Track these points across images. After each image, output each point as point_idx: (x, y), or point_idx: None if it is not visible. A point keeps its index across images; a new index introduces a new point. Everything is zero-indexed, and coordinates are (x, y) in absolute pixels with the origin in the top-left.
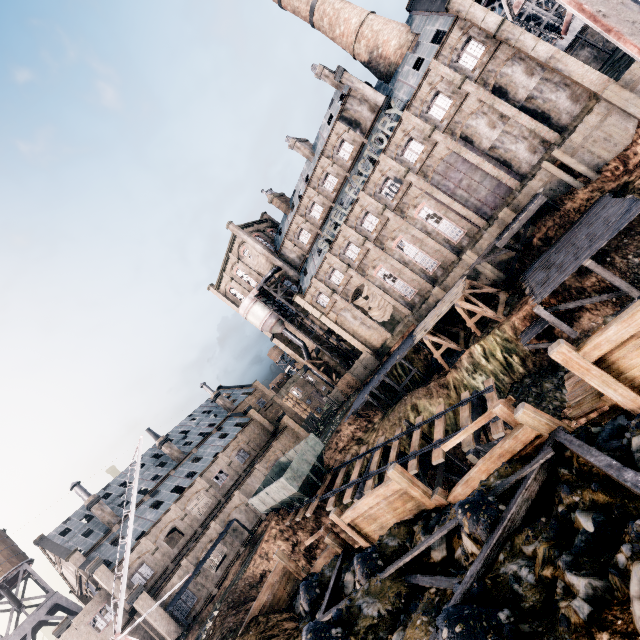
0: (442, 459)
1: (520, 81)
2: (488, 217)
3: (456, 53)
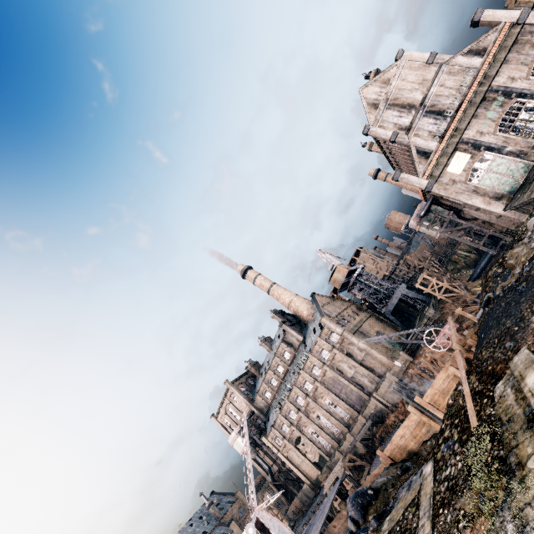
0: None
1: (357, 352)
2: (359, 410)
3: (328, 336)
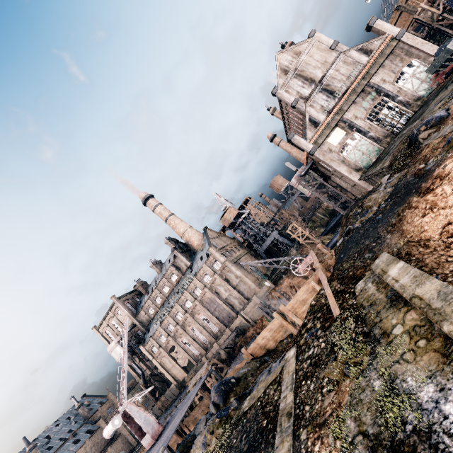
0: None
1: (233, 279)
2: (227, 325)
3: (212, 263)
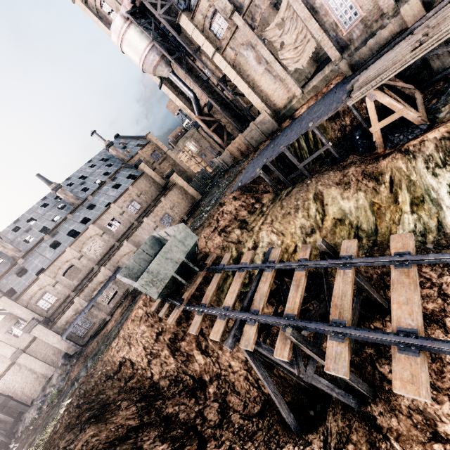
0: (427, 401)
1: None
2: None
3: None
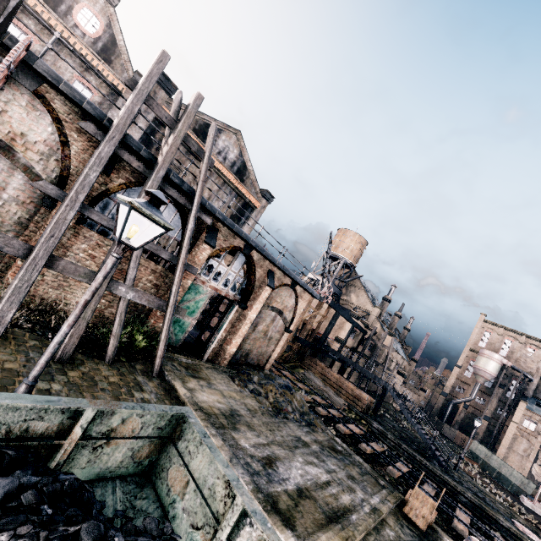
0: None
1: None
2: None
3: None
